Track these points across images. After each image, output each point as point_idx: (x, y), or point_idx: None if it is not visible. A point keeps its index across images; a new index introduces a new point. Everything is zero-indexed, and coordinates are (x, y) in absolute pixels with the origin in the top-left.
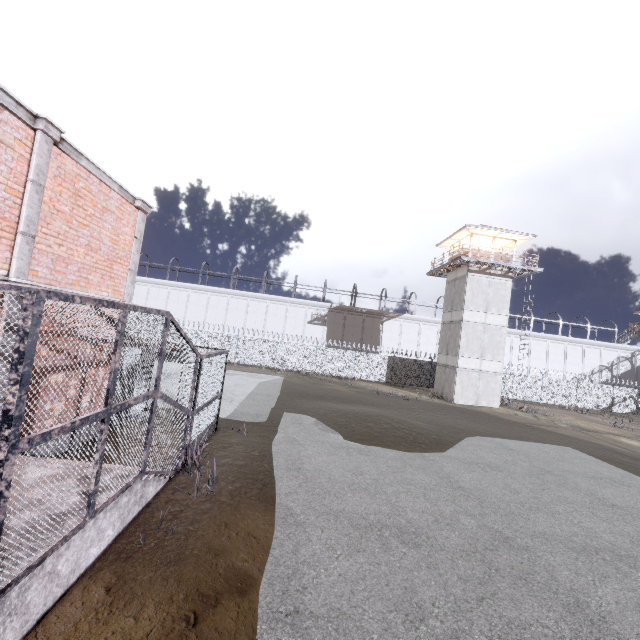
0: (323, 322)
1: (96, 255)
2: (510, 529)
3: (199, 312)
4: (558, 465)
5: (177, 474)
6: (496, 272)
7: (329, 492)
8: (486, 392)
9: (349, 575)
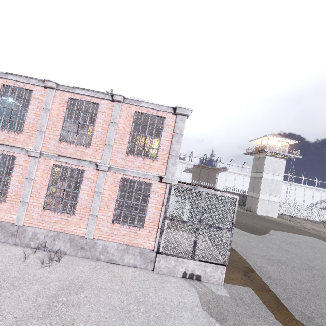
0: (190, 171)
1: None
2: (311, 264)
3: None
4: (316, 245)
5: None
6: (279, 156)
7: (247, 247)
8: (271, 210)
9: (275, 271)
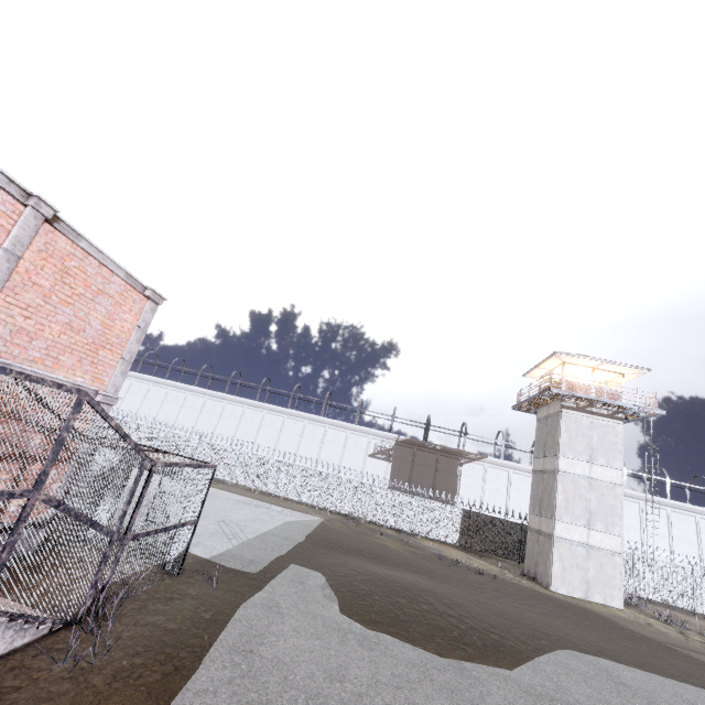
0: (388, 457)
1: (77, 336)
2: None
3: (251, 431)
4: None
5: (70, 626)
6: (600, 411)
7: (268, 702)
8: (600, 580)
9: None
